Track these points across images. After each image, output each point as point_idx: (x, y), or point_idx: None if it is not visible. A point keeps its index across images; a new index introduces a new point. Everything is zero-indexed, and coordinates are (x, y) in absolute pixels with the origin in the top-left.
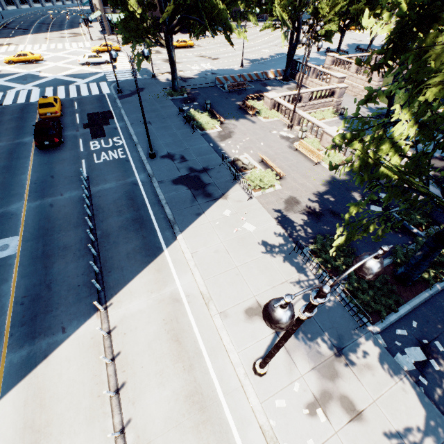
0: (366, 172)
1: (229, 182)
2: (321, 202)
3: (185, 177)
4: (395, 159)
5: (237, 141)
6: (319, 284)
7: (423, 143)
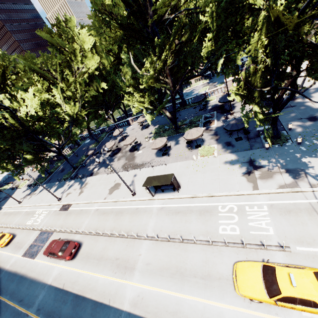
0: (8, 170)
1: (15, 191)
2: (39, 176)
3: (2, 200)
4: (10, 166)
5: (18, 183)
6: (33, 187)
7: (11, 163)
